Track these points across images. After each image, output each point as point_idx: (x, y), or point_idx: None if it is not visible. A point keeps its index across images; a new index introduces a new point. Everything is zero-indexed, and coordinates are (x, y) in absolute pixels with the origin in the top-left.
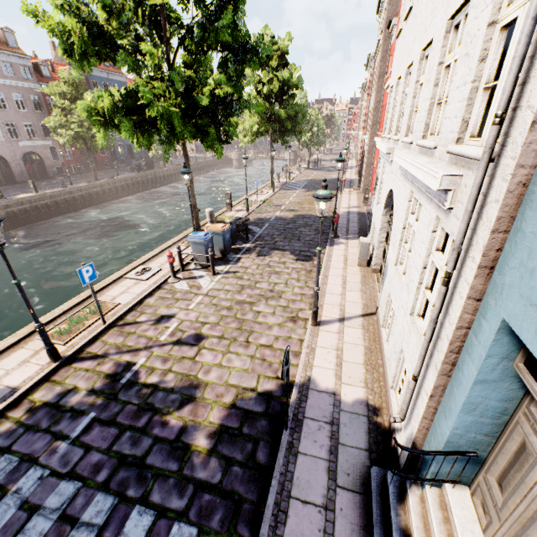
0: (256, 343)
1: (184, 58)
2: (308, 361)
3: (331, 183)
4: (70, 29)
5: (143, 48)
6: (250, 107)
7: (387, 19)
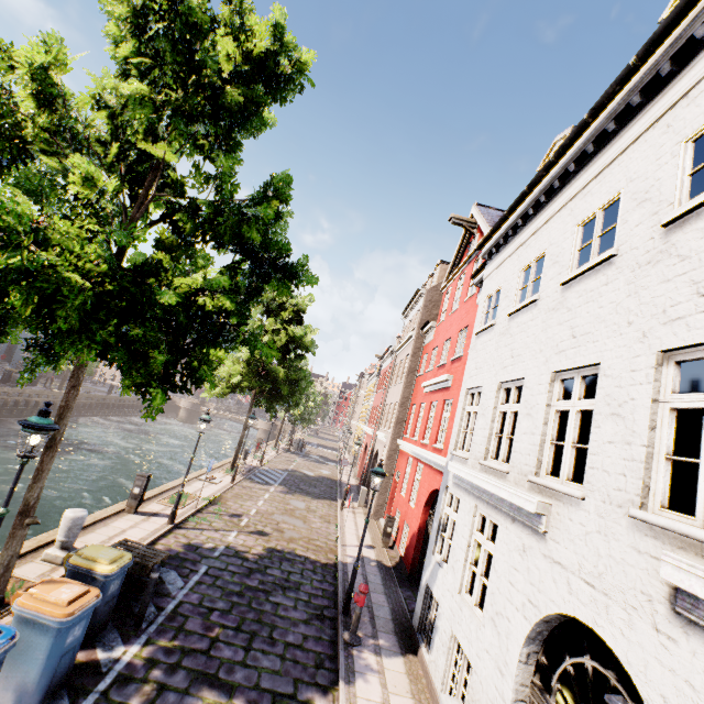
0: None
1: (162, 234)
2: None
3: (322, 483)
4: None
5: (77, 161)
6: (255, 344)
7: (421, 320)
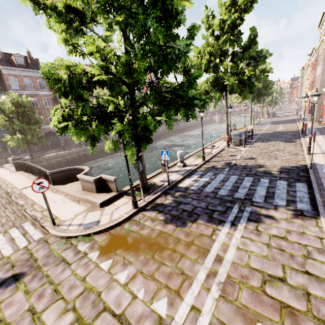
0: (280, 159)
1: (232, 65)
2: (310, 160)
3: (288, 121)
4: (201, 63)
5: (224, 63)
6: (260, 78)
7: None
